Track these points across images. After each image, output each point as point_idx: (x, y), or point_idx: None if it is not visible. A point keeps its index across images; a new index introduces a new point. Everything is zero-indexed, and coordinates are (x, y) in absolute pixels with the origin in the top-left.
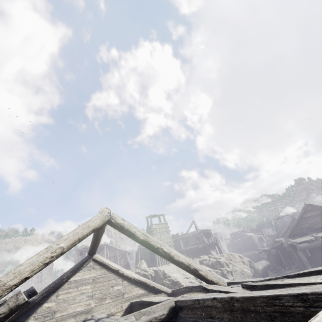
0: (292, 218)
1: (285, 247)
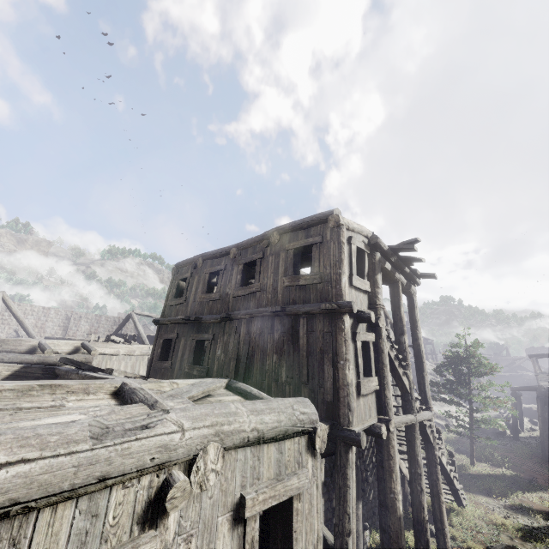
0: (526, 357)
1: (529, 379)
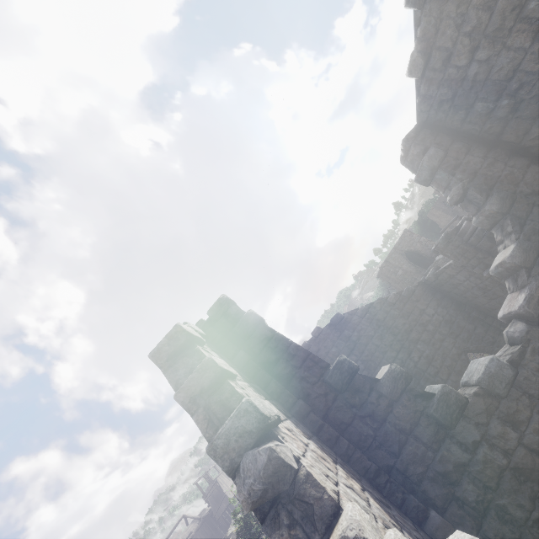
0: None
1: None
